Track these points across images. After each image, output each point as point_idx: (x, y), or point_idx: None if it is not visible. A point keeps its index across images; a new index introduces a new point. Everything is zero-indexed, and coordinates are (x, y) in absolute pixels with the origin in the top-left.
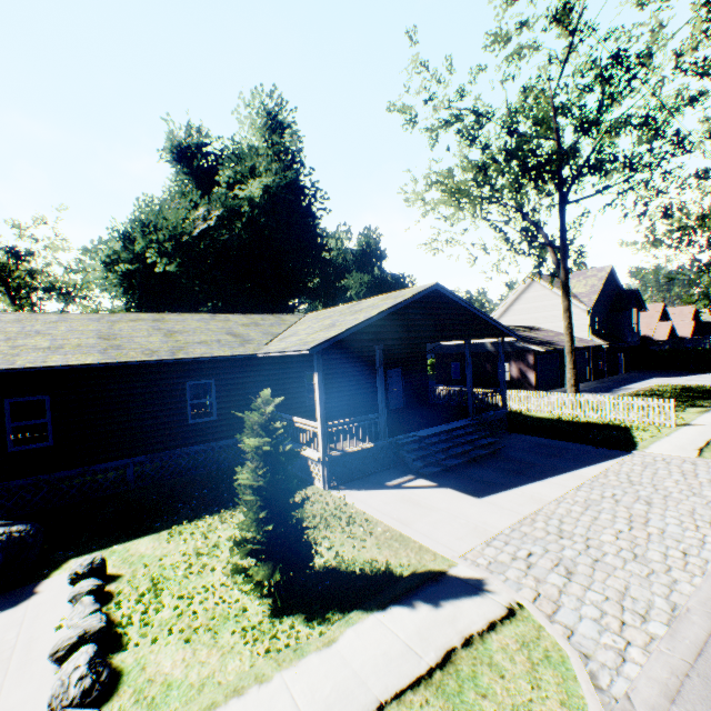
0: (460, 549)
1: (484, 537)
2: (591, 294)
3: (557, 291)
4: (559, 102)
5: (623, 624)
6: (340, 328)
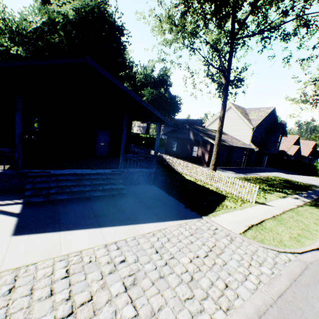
0: None
1: None
2: (258, 120)
3: (240, 115)
4: None
5: None
6: None
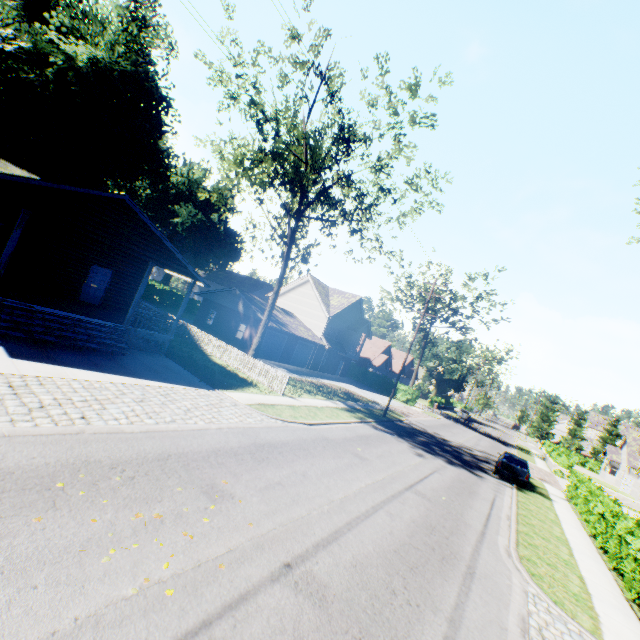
0: None
1: None
2: (338, 309)
3: (318, 295)
4: (304, 133)
5: None
6: None
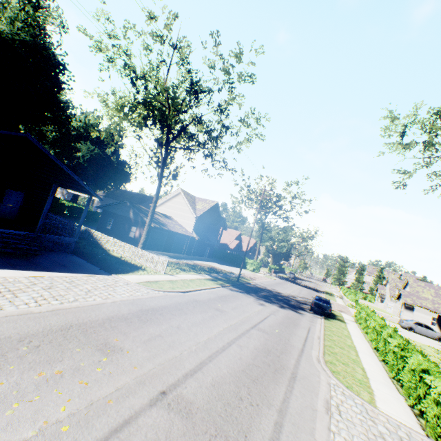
0: None
1: None
2: (202, 211)
3: (188, 203)
4: (165, 87)
5: None
6: None
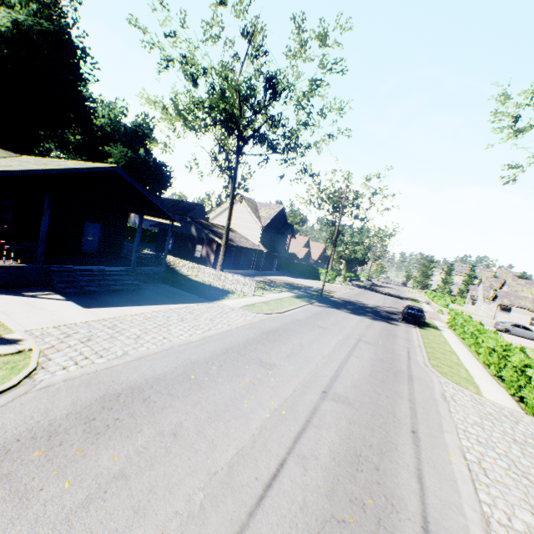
0: (32, 328)
1: (60, 324)
2: (268, 219)
3: (250, 211)
4: (238, 87)
5: (86, 359)
6: (7, 168)
